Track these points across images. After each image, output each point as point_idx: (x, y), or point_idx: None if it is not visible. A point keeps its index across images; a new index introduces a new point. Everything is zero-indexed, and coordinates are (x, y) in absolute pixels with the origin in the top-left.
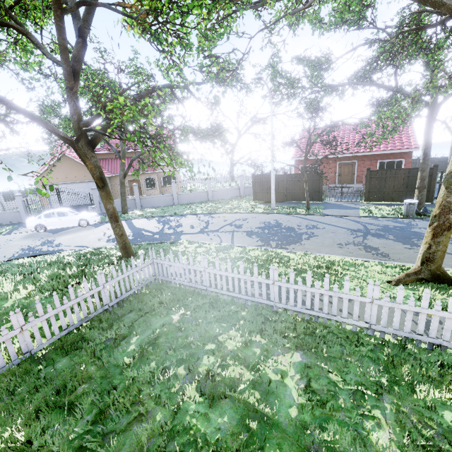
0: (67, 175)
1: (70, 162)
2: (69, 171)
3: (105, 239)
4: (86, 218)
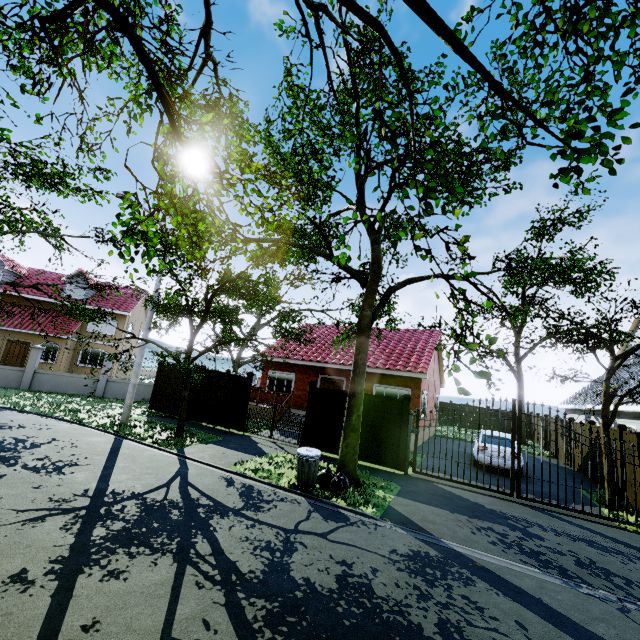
0: None
1: None
2: None
3: None
4: None
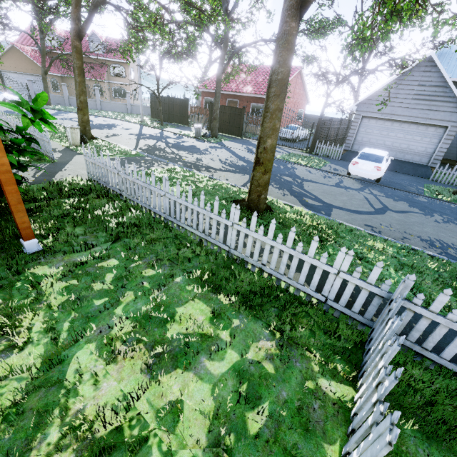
0: (18, 66)
1: (19, 54)
2: (19, 63)
3: (3, 110)
4: (8, 98)
